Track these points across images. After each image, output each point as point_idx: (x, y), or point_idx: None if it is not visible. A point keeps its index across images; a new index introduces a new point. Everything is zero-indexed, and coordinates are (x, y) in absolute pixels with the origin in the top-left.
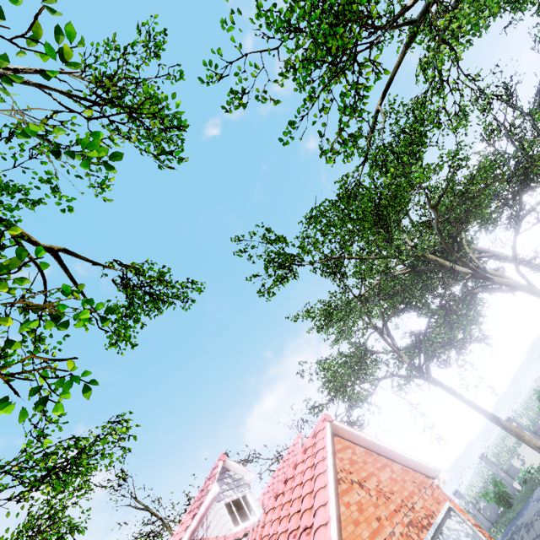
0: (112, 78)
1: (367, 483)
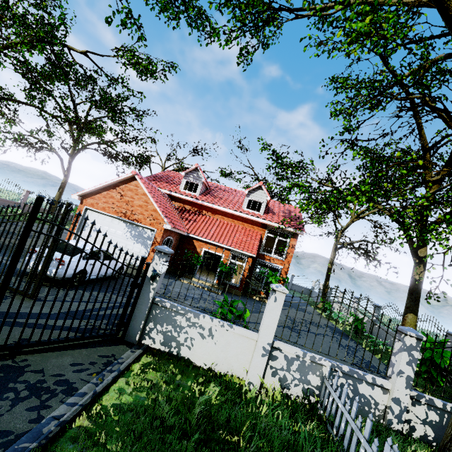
0: None
1: (126, 197)
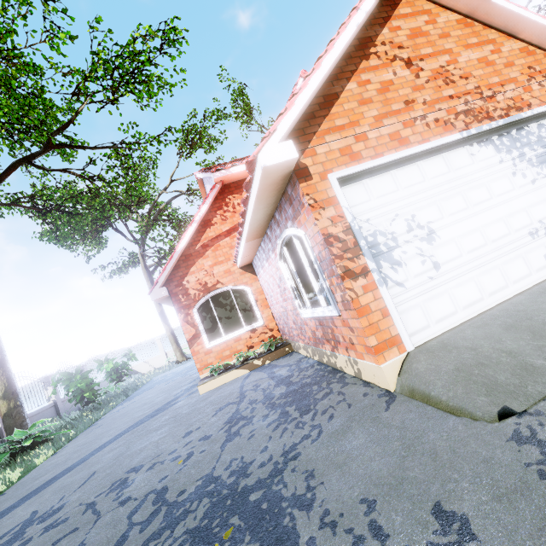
0: None
1: (424, 62)
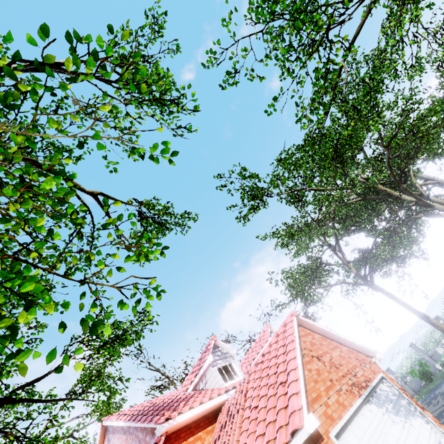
0: (128, 59)
1: (323, 357)
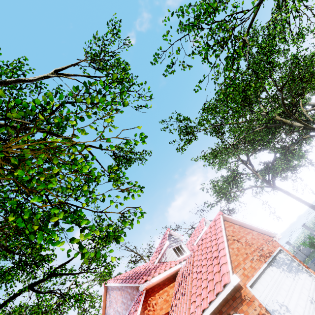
0: (99, 57)
1: (241, 240)
